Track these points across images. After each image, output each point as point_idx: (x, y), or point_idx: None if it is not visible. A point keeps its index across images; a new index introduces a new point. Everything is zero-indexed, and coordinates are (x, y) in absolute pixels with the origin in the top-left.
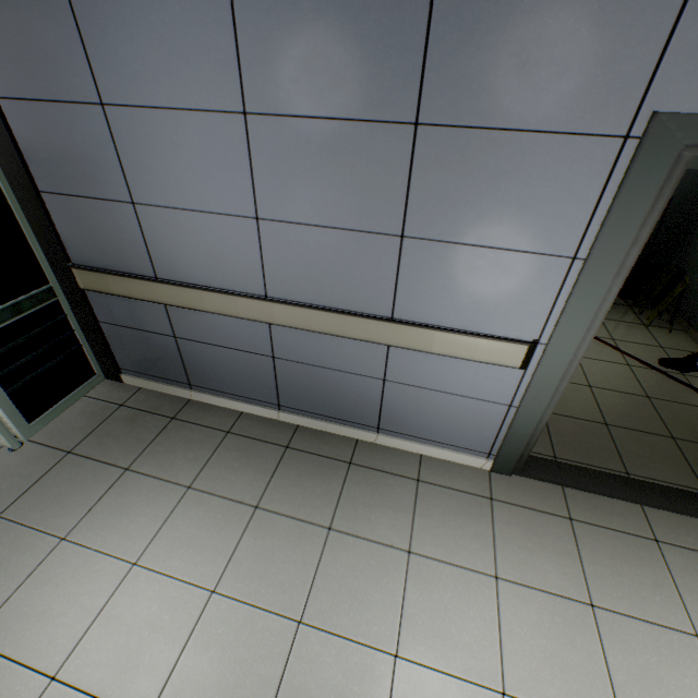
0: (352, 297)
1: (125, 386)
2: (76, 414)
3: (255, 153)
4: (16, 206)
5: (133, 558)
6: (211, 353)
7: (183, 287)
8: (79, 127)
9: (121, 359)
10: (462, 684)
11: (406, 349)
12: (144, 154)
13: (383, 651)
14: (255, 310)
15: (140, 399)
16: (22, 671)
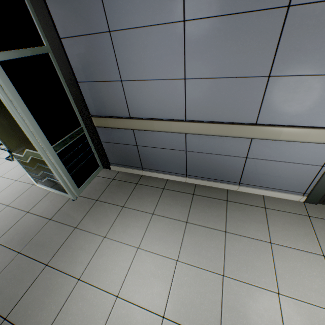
0: (234, 114)
1: (112, 171)
2: (95, 184)
3: (187, 42)
4: (68, 91)
5: (137, 245)
6: (153, 152)
7: (144, 120)
8: (97, 46)
9: (110, 158)
10: (320, 309)
11: (261, 140)
12: (128, 54)
13: (270, 291)
14: (180, 127)
15: (120, 176)
16: (103, 293)
